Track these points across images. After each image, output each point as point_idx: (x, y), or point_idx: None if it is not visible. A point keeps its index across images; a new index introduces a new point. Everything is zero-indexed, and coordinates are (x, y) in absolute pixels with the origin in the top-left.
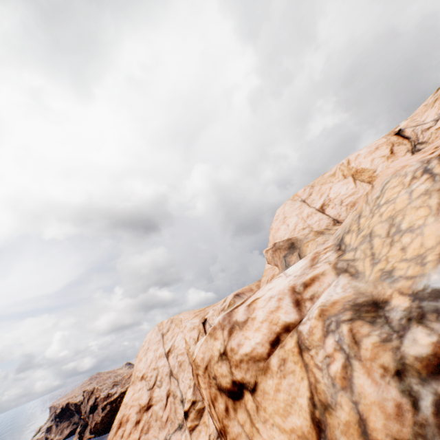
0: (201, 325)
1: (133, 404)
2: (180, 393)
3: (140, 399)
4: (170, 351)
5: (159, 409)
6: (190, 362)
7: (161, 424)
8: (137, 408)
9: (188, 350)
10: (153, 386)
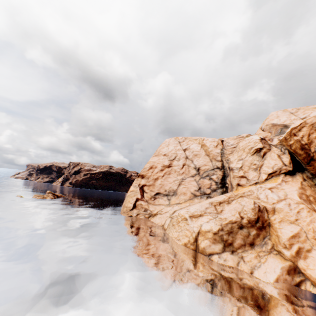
0: (220, 141)
1: (159, 163)
2: (194, 165)
3: (163, 162)
4: (187, 149)
5: (177, 168)
6: (206, 154)
7: (178, 174)
8: (162, 165)
9: (207, 150)
10: (173, 159)
